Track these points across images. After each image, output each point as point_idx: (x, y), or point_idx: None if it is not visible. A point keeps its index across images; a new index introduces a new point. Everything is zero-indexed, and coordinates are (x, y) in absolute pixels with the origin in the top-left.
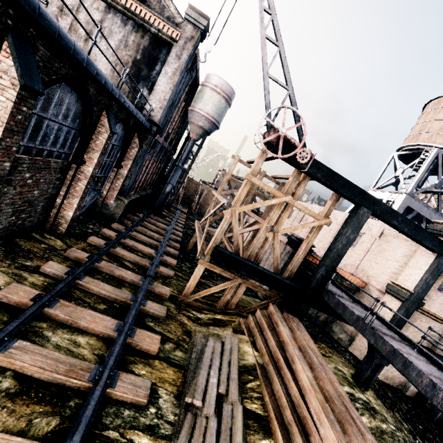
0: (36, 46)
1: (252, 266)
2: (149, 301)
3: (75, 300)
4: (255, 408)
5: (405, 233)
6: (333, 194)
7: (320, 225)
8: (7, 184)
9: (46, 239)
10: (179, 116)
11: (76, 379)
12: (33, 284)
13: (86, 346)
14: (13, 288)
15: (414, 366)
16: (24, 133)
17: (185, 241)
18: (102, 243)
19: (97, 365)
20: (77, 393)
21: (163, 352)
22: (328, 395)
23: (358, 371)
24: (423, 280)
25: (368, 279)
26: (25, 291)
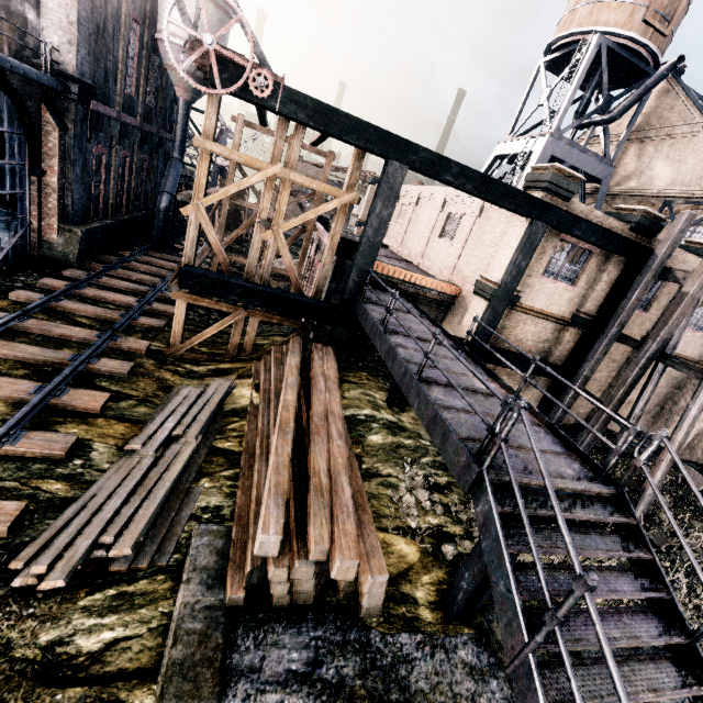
0: None
1: (243, 286)
2: (103, 359)
3: None
4: (229, 445)
5: (472, 194)
6: (355, 150)
7: (344, 207)
8: None
9: None
10: (141, 57)
11: None
12: None
13: None
14: None
15: (398, 358)
16: None
17: None
18: (34, 297)
19: None
20: None
21: (115, 410)
22: (312, 415)
23: (390, 391)
24: (512, 263)
25: (463, 283)
26: None
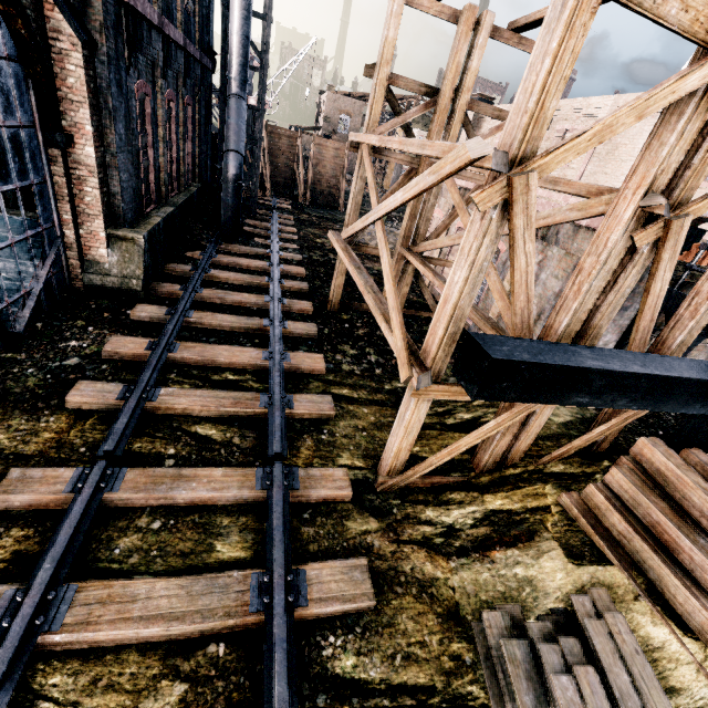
0: None
1: (611, 373)
2: (309, 568)
3: None
4: None
5: None
6: None
7: None
8: None
9: None
10: None
11: None
12: None
13: None
14: None
15: None
16: None
17: (317, 284)
18: (111, 397)
19: None
20: None
21: None
22: None
23: None
24: None
25: None
26: None
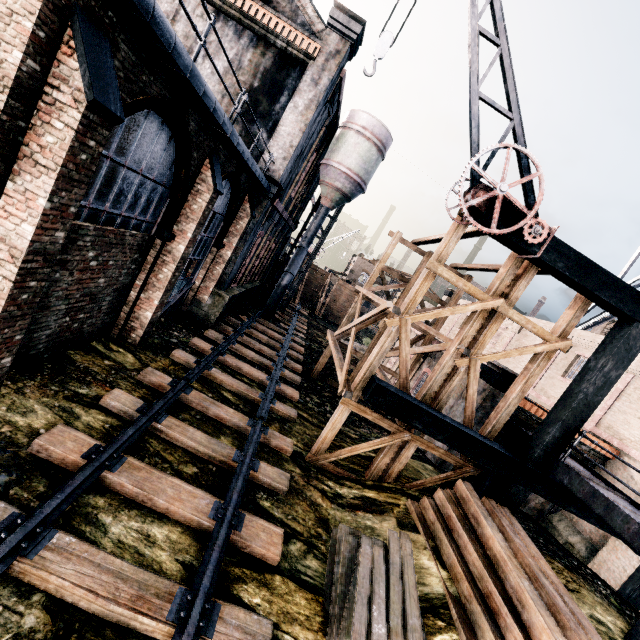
0: (115, 43)
1: (433, 415)
2: (262, 462)
3: (150, 457)
4: None
5: None
6: (576, 299)
7: (550, 351)
8: (60, 267)
9: (111, 352)
10: (307, 173)
11: (148, 617)
12: (89, 426)
13: (165, 544)
14: (58, 434)
15: None
16: (90, 188)
17: (309, 361)
18: (191, 360)
19: (182, 586)
20: None
21: (288, 560)
22: None
23: (637, 628)
24: None
25: (622, 445)
26: (76, 440)
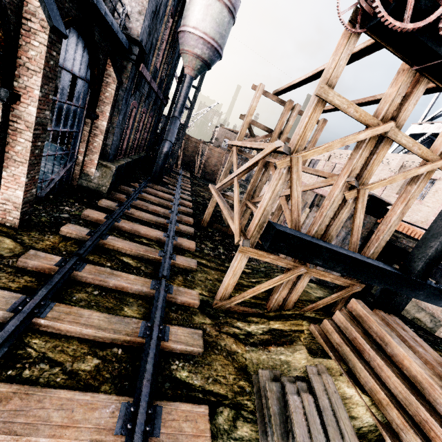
0: None
1: (332, 251)
2: (171, 327)
3: (32, 366)
4: None
5: None
6: None
7: (430, 171)
8: None
9: None
10: (167, 43)
11: None
12: None
13: None
14: None
15: None
16: None
17: (197, 213)
18: (83, 233)
19: None
20: None
21: (218, 441)
22: None
23: None
24: None
25: None
26: None
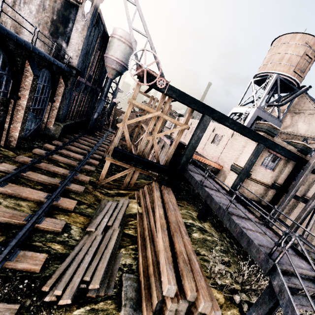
0: None
1: (138, 158)
2: (72, 184)
3: (21, 184)
4: (131, 232)
5: (235, 130)
6: (189, 109)
7: (182, 130)
8: None
9: (1, 151)
10: (97, 62)
11: (16, 220)
12: None
13: (26, 206)
14: None
15: (214, 200)
16: None
17: None
18: (43, 152)
19: (31, 214)
20: (17, 227)
21: (78, 209)
22: (171, 222)
23: (199, 212)
24: (249, 160)
25: (223, 164)
26: None
